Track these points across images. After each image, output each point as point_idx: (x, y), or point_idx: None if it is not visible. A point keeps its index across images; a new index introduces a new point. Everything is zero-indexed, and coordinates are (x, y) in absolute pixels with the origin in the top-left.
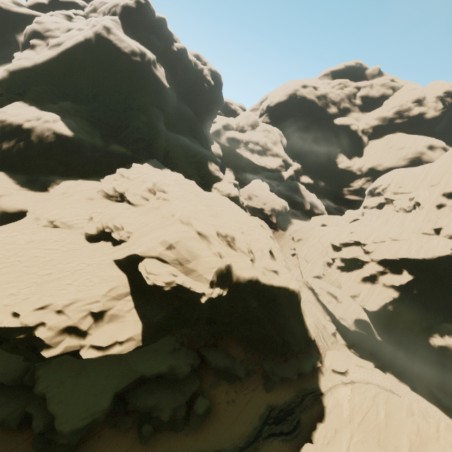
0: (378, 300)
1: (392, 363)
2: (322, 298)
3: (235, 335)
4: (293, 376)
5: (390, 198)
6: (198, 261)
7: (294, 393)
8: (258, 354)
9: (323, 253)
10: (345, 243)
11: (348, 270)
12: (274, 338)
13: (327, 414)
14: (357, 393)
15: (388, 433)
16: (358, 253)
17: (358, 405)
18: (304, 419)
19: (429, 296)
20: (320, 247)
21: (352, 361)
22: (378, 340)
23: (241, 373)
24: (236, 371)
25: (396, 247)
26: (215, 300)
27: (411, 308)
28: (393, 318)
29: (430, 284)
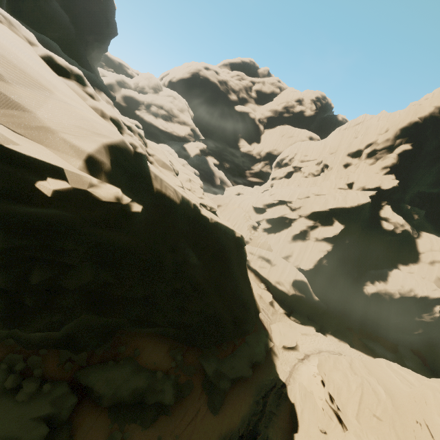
0: (313, 256)
1: (329, 323)
2: (254, 264)
3: (155, 327)
4: (248, 372)
5: (298, 166)
6: (43, 99)
7: (252, 399)
8: (194, 351)
9: (247, 217)
10: (268, 204)
11: (275, 232)
12: (222, 318)
13: (300, 415)
14: (327, 369)
15: (403, 419)
16: (285, 211)
17: (344, 387)
18: (274, 438)
19: (356, 245)
20: (242, 211)
21: (297, 330)
22: (316, 300)
23: (169, 396)
24: (159, 396)
25: (323, 199)
26: (107, 247)
27: (343, 259)
28: (326, 274)
29: (357, 233)
